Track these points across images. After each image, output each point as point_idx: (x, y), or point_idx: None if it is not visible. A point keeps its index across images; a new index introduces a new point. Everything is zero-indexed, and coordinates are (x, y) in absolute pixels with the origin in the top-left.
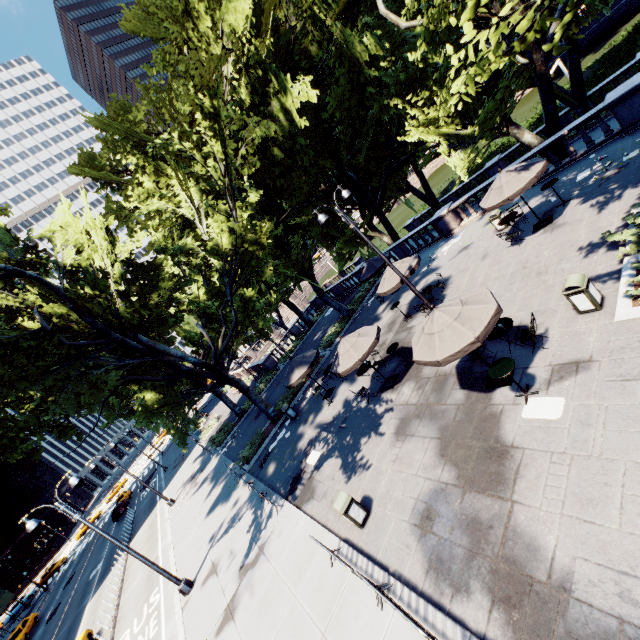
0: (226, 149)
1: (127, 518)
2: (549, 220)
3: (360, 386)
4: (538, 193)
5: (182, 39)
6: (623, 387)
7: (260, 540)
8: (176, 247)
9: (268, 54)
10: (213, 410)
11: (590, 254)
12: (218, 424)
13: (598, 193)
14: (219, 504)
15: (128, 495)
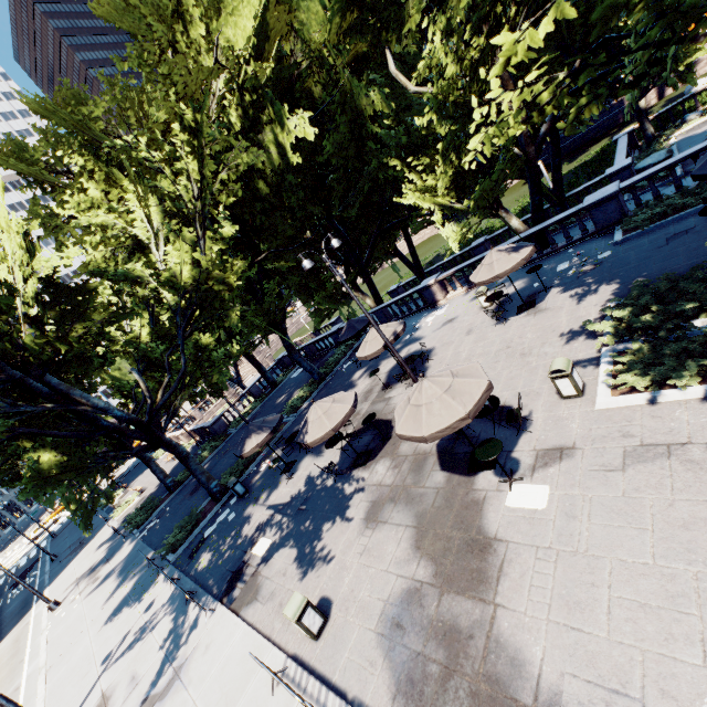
0: (203, 169)
1: None
2: (532, 304)
3: (327, 461)
4: (522, 277)
5: (168, 41)
6: (606, 477)
7: (177, 659)
8: (120, 271)
9: (267, 81)
10: (135, 481)
11: (571, 341)
12: (140, 499)
13: (577, 284)
14: (125, 608)
15: None
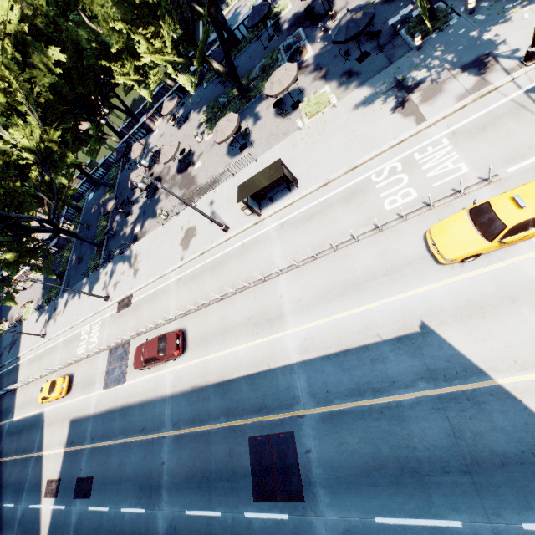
0: (23, 87)
1: None
2: (187, 118)
3: (143, 200)
4: (181, 108)
5: None
6: (208, 153)
7: (133, 257)
8: None
9: (24, 31)
10: (11, 313)
11: (199, 127)
12: (36, 302)
13: (197, 108)
14: (94, 286)
15: None
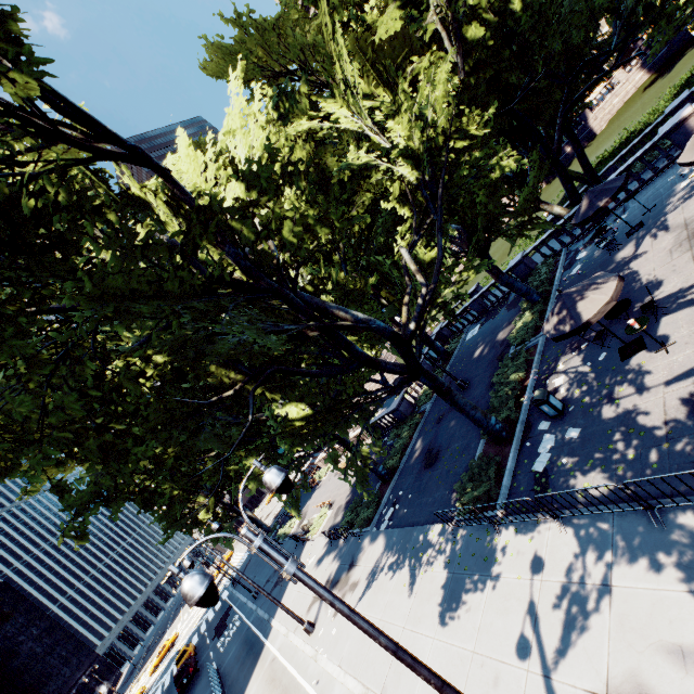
0: None
1: (203, 683)
2: None
3: None
4: None
5: None
6: None
7: None
8: (342, 166)
9: None
10: (307, 505)
11: None
12: (334, 510)
13: None
14: (470, 585)
15: (193, 650)
